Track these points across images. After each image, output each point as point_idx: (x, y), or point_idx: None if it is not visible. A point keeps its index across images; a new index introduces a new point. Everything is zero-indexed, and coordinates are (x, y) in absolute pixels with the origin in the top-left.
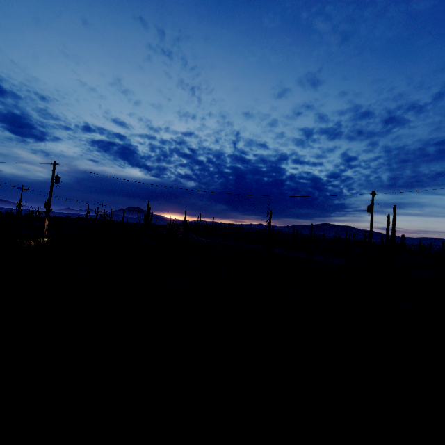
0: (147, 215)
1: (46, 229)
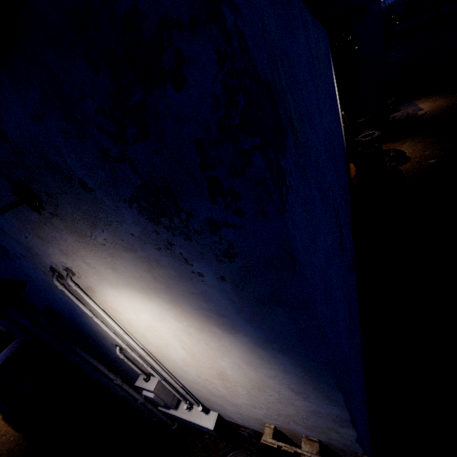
0: None
1: None
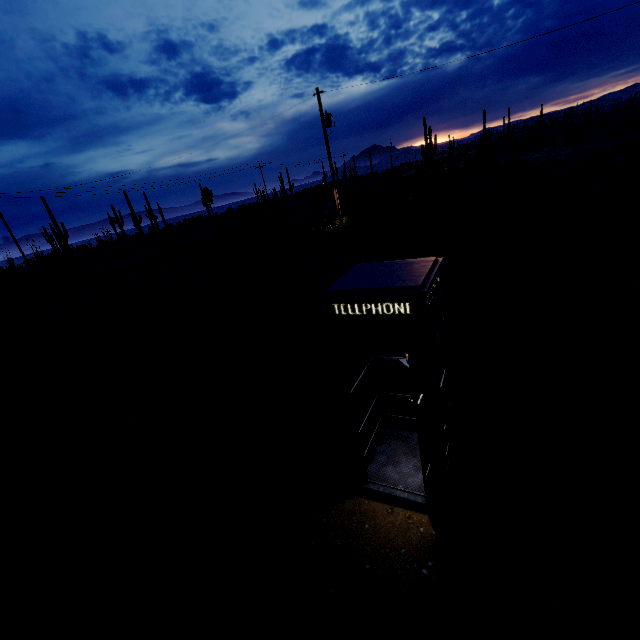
0: (427, 145)
1: (337, 204)
